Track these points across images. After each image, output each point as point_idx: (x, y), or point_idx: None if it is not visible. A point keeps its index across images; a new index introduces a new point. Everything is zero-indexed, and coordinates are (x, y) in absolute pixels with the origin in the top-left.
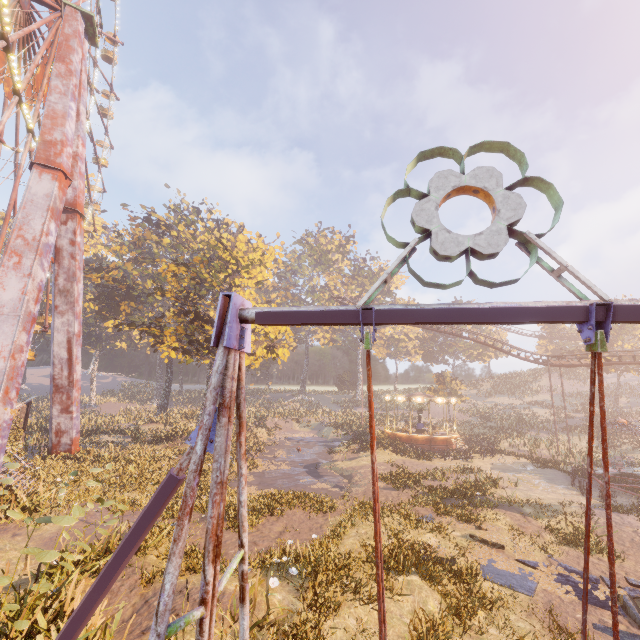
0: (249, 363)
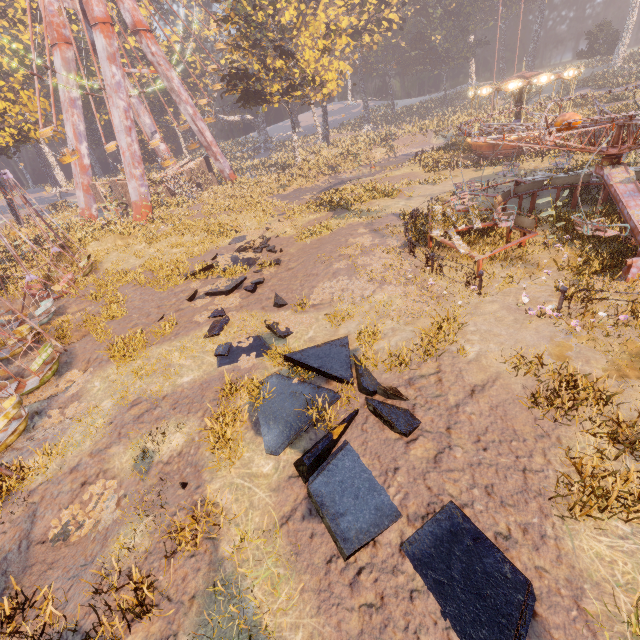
0: (328, 91)
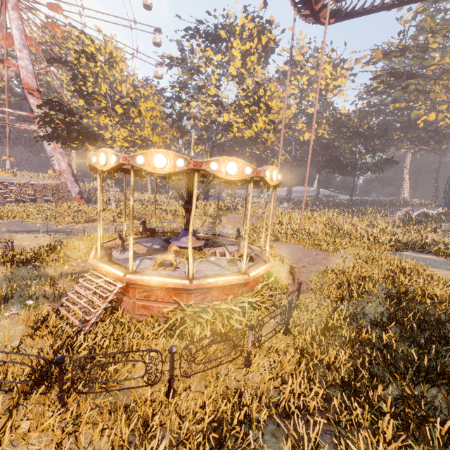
0: None
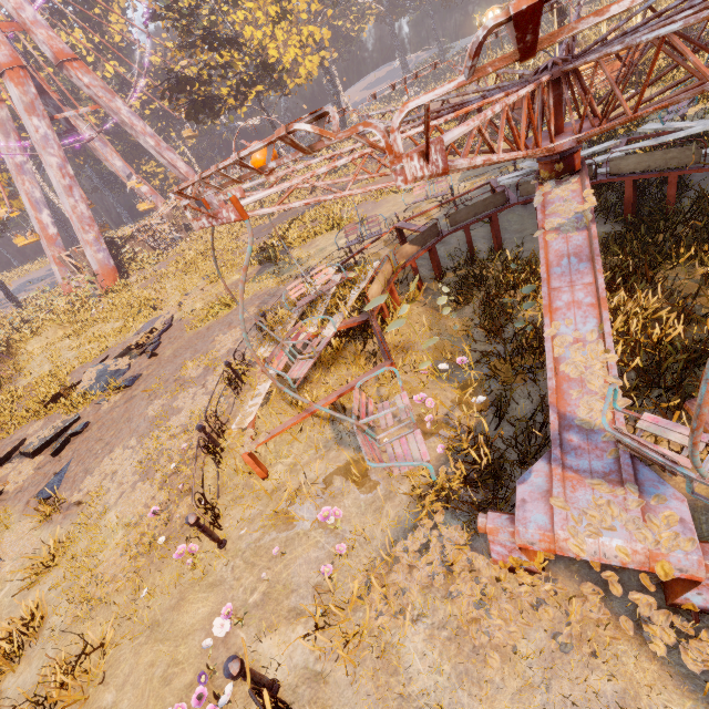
0: (306, 71)
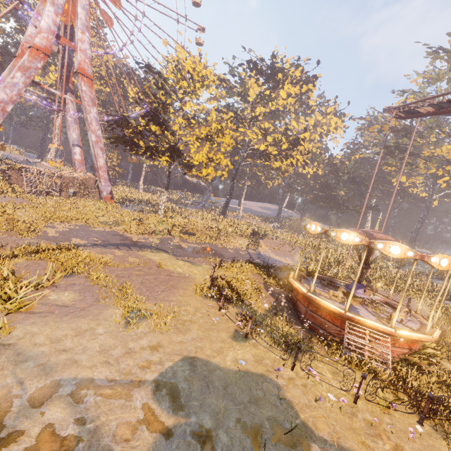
0: (206, 173)
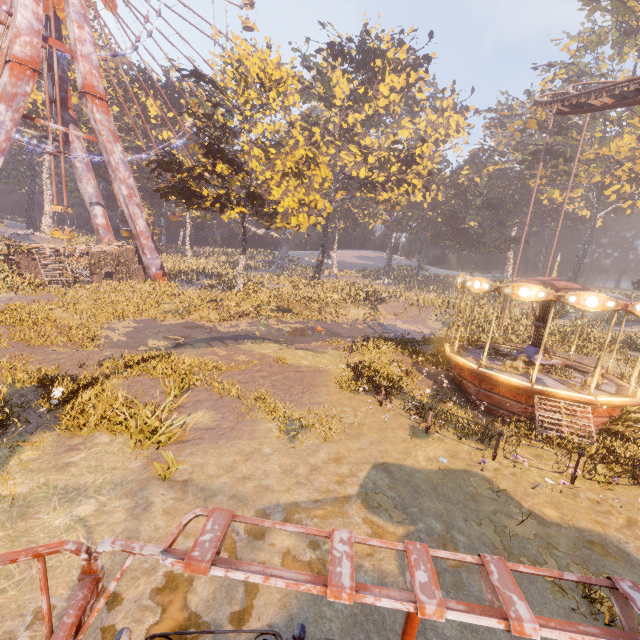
0: (297, 222)
